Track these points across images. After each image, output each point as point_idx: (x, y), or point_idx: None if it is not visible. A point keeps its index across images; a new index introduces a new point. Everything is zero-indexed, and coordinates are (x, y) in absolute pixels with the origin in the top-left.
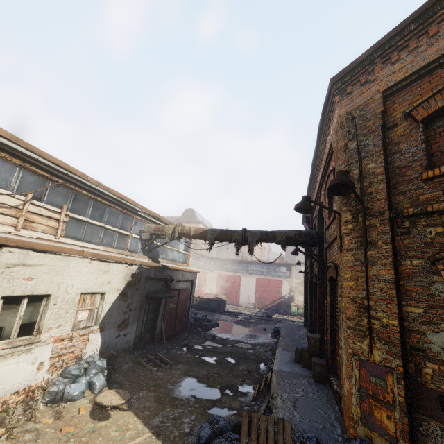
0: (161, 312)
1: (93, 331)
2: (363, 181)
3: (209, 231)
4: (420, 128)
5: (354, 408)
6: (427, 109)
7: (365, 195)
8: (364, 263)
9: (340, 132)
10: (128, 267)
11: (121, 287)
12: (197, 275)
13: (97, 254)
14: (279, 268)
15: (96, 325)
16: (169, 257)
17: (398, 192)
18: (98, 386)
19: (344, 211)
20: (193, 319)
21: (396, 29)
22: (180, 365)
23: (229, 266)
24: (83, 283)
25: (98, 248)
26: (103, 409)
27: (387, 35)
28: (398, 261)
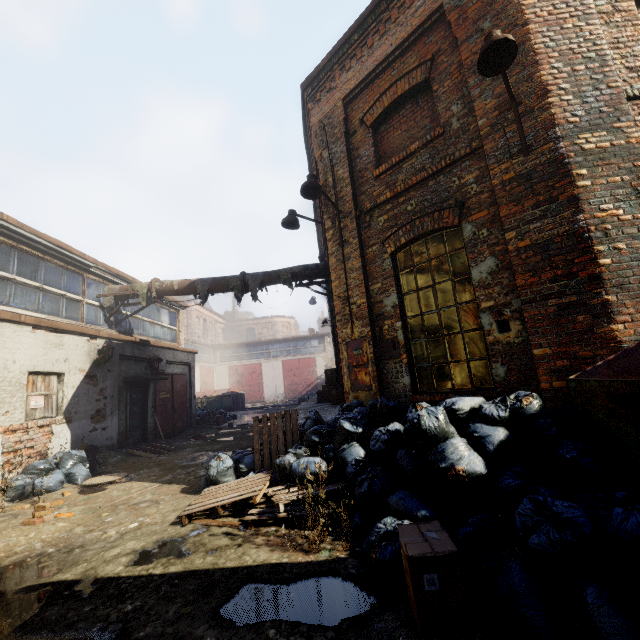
0: (151, 403)
1: (56, 422)
2: (337, 187)
3: (198, 281)
4: (370, 133)
5: (346, 383)
6: (373, 116)
7: (339, 200)
8: (343, 261)
9: (316, 142)
10: (91, 341)
11: (85, 367)
12: (198, 372)
13: (41, 320)
14: (309, 342)
15: (59, 416)
16: (149, 333)
17: (361, 193)
18: (81, 476)
19: (326, 220)
20: (200, 416)
21: (344, 37)
22: (188, 449)
23: (244, 352)
24: (28, 359)
25: (40, 317)
26: (96, 487)
27: (339, 42)
28: (365, 251)
